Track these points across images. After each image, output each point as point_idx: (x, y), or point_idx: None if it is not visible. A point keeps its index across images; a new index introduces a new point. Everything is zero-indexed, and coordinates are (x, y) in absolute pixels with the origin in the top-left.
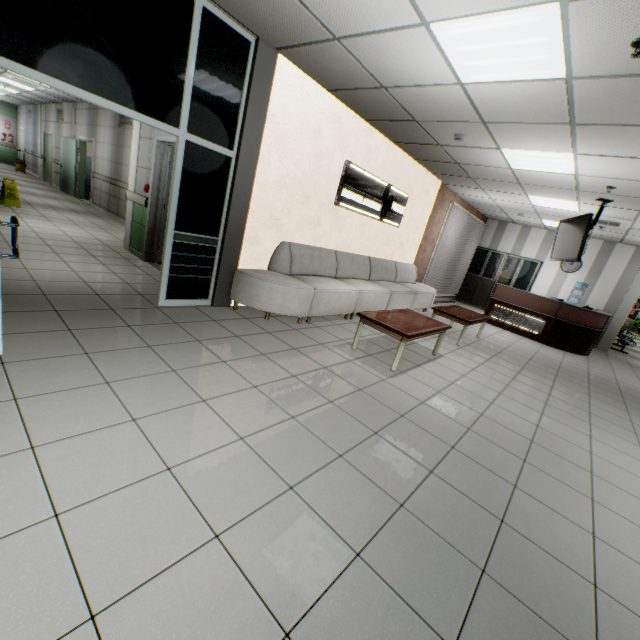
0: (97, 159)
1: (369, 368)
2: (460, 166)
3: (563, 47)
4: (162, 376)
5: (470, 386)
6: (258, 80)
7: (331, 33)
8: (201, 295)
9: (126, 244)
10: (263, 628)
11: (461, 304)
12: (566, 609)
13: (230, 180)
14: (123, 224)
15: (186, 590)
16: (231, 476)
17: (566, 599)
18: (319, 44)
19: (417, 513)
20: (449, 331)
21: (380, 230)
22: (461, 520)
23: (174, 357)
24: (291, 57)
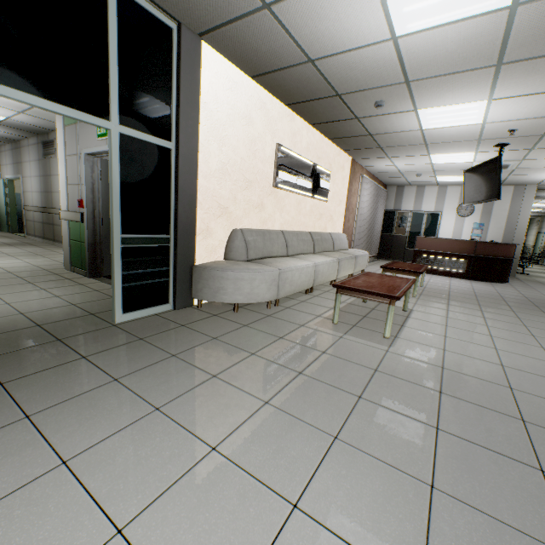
0: (26, 193)
1: (364, 341)
2: (372, 137)
3: None
4: (144, 423)
5: (462, 335)
6: (186, 66)
7: None
8: (161, 300)
9: (66, 264)
10: None
11: (383, 261)
12: None
13: (173, 173)
14: (61, 248)
15: None
16: None
17: None
18: (247, 17)
19: None
20: None
21: (313, 206)
22: None
23: (152, 387)
24: (215, 42)
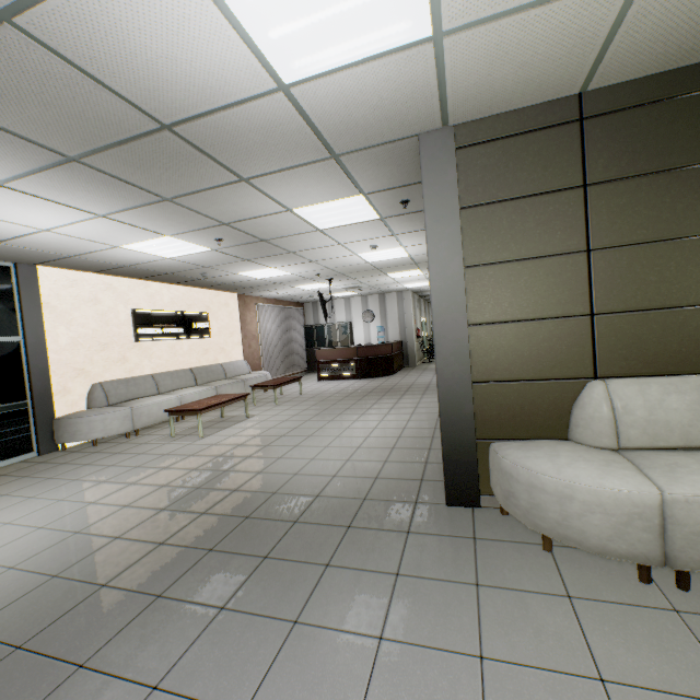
0: None
1: (181, 442)
2: (232, 284)
3: (193, 244)
4: None
5: (263, 425)
6: (26, 286)
7: (67, 255)
8: (26, 450)
9: None
10: (65, 535)
11: (312, 374)
12: (235, 483)
13: (24, 356)
14: None
15: (23, 542)
16: (52, 512)
17: (238, 481)
18: (64, 259)
19: (173, 485)
20: (278, 398)
21: (193, 345)
22: (200, 478)
23: (4, 490)
24: (49, 265)
